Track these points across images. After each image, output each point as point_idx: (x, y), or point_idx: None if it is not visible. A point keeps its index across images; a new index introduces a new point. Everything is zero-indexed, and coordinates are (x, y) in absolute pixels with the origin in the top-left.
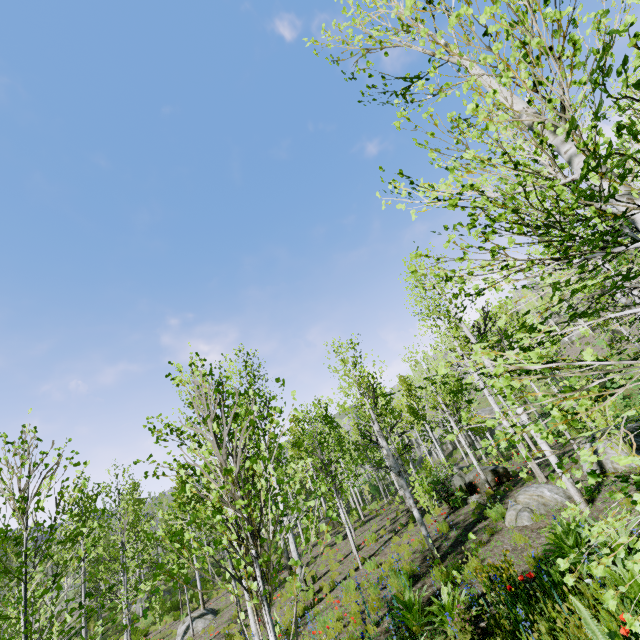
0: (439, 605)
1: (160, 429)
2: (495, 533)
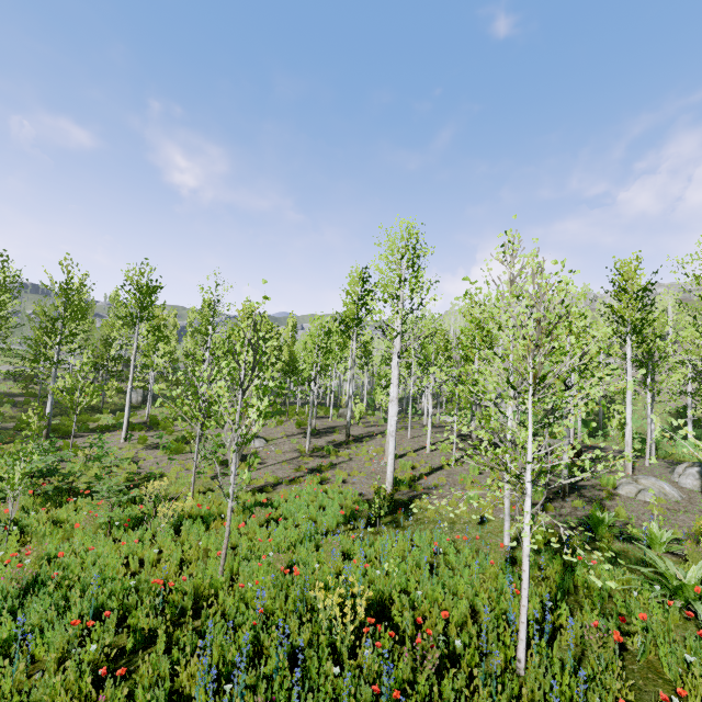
0: (650, 532)
1: (471, 296)
2: (613, 495)
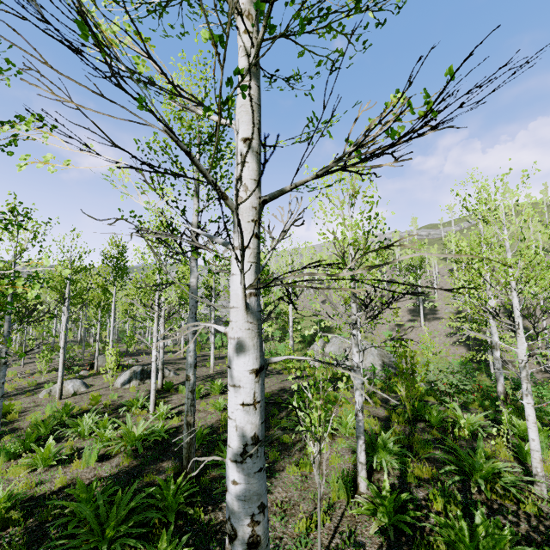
0: None
1: None
2: (29, 396)
